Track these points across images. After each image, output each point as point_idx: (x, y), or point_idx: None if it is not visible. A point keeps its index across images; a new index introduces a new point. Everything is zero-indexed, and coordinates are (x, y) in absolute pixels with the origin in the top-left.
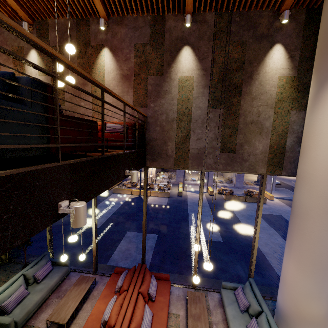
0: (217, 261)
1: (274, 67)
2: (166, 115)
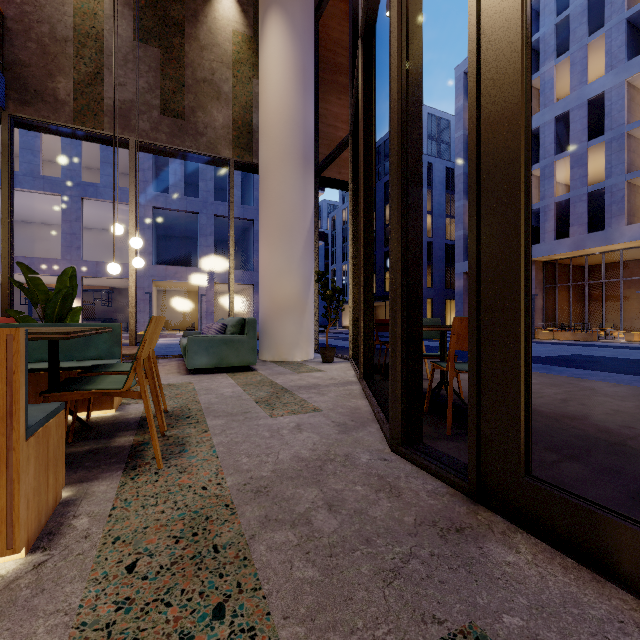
0: None
1: (225, 17)
2: (51, 27)
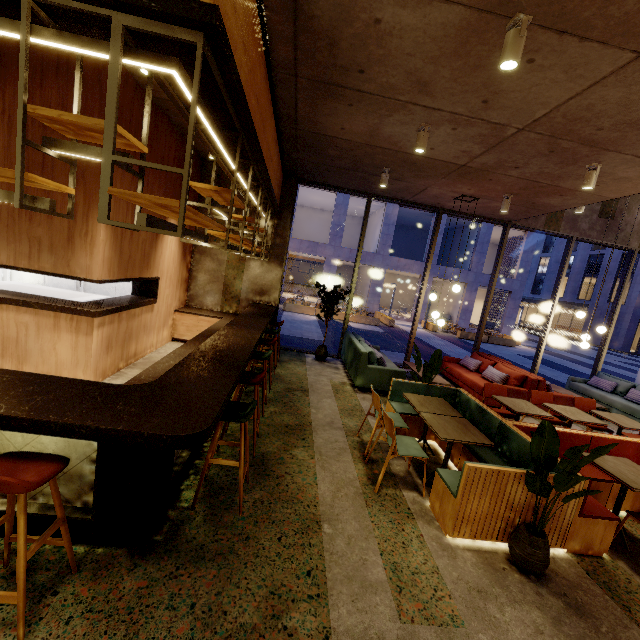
0: None
1: None
2: None
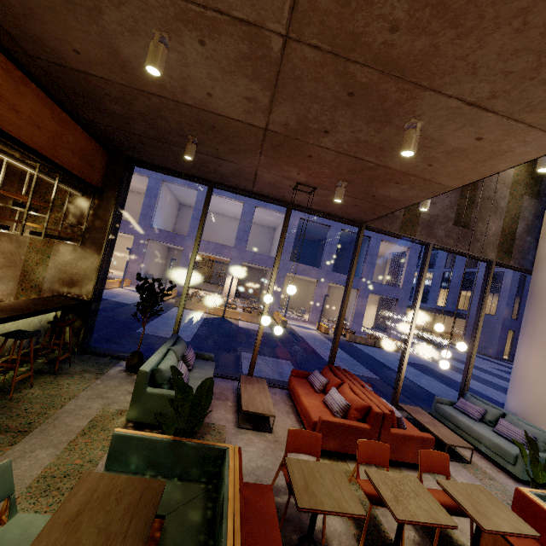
0: (389, 395)
1: None
2: None
